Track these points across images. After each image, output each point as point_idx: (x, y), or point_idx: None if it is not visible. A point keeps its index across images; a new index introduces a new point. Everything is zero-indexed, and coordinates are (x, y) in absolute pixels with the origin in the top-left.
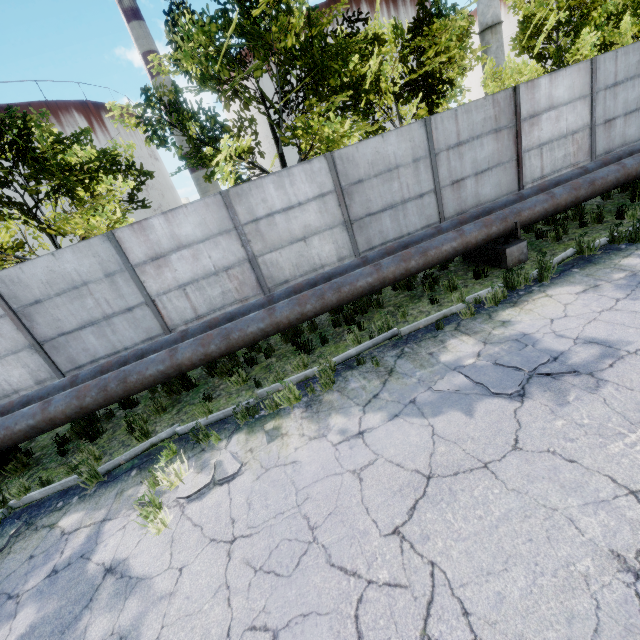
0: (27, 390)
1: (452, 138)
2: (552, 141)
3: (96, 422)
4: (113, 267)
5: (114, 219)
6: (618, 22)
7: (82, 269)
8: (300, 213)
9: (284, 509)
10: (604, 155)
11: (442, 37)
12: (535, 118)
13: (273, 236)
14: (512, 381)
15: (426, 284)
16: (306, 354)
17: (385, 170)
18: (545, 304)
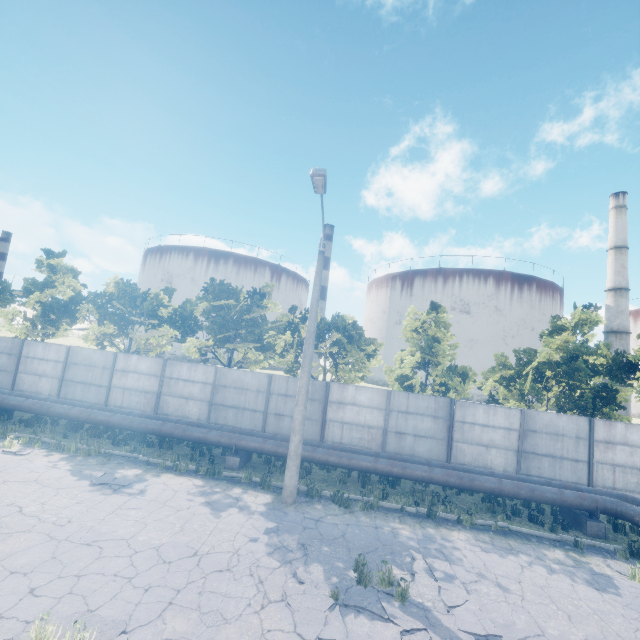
0: (44, 395)
1: (283, 390)
2: (352, 424)
3: (39, 422)
4: (108, 366)
5: (161, 344)
6: (465, 379)
7: (98, 360)
8: (192, 385)
9: (7, 466)
10: (395, 454)
11: (328, 340)
12: (342, 405)
13: (174, 389)
14: (103, 482)
15: (192, 451)
16: (115, 446)
17: (240, 387)
18: (180, 480)
